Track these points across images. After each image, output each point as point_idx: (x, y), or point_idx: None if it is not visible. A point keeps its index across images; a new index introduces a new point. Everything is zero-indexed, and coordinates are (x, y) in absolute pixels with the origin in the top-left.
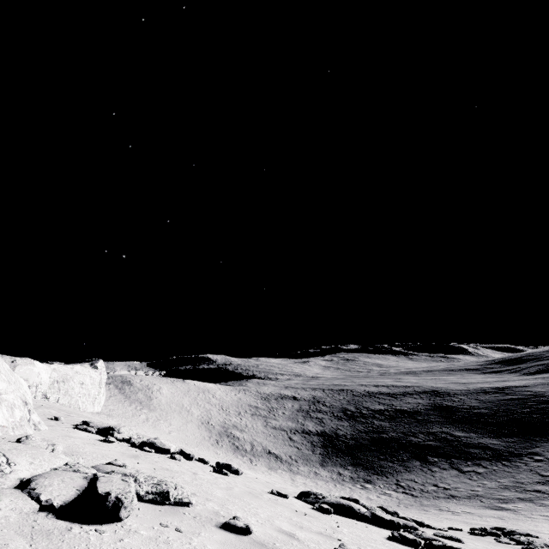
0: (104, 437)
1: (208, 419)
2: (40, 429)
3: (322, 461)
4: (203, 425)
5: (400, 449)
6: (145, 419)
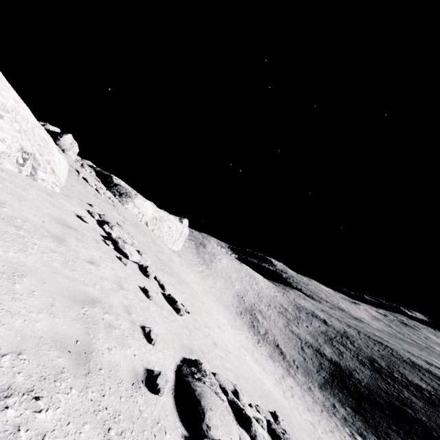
0: (96, 223)
1: (243, 295)
2: (37, 181)
3: (322, 385)
4: (237, 297)
5: (423, 437)
6: (201, 270)
